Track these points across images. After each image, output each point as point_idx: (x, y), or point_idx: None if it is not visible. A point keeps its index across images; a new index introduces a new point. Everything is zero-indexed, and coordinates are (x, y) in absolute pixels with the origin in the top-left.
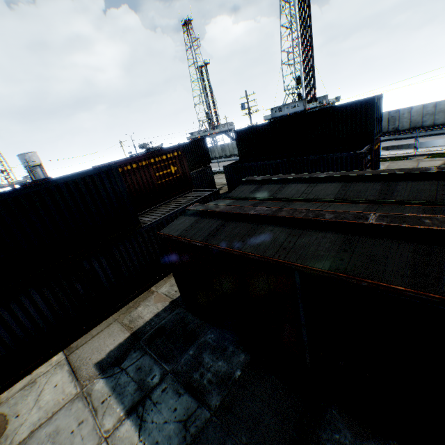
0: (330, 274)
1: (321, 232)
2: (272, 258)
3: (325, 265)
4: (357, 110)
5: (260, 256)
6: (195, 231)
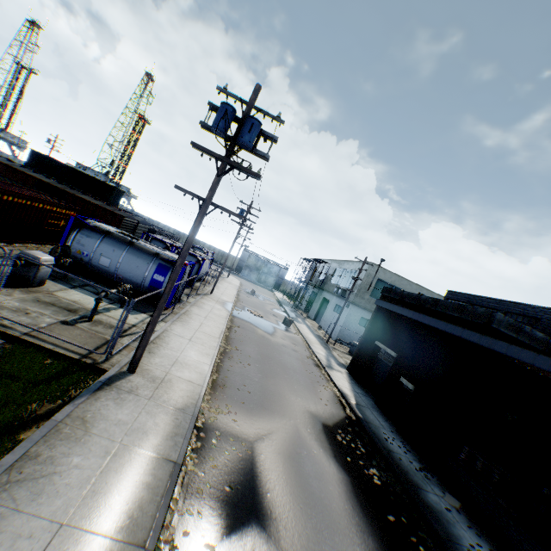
0: (46, 182)
1: (50, 180)
2: (33, 175)
3: (46, 181)
4: (109, 189)
5: (30, 174)
6: (3, 161)
